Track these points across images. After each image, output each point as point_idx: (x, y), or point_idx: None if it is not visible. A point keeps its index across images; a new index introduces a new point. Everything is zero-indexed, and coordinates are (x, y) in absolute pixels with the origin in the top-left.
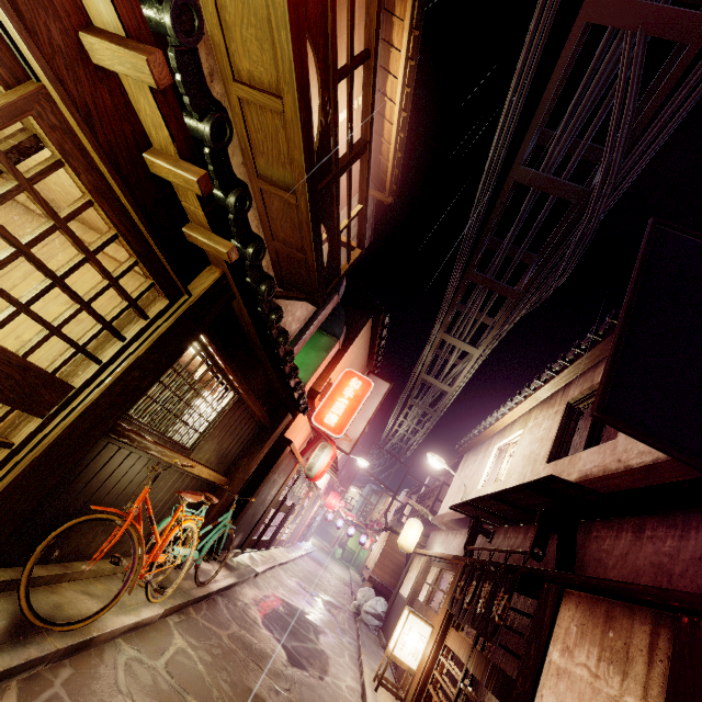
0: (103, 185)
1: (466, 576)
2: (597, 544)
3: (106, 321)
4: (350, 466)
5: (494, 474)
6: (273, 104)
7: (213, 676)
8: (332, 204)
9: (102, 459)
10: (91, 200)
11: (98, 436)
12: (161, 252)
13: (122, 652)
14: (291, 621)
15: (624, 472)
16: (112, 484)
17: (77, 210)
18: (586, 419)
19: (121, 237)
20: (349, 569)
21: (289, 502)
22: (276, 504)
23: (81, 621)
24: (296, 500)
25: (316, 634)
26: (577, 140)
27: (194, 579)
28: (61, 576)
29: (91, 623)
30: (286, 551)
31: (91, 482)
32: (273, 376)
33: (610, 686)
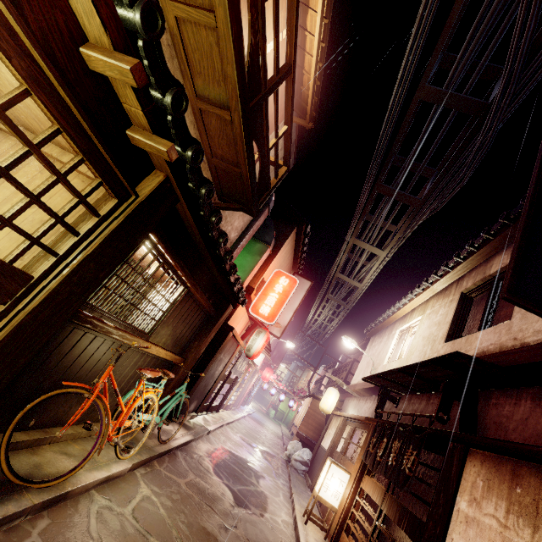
0: (38, 74)
1: (378, 434)
2: (496, 410)
3: (58, 216)
4: (280, 348)
5: (397, 352)
6: (206, 19)
7: (172, 518)
8: (262, 122)
9: (70, 342)
10: (28, 89)
11: (61, 321)
12: (106, 151)
13: (95, 501)
14: (236, 469)
15: (522, 348)
16: (81, 363)
17: (13, 98)
18: (478, 305)
19: (63, 132)
20: (280, 426)
21: (233, 376)
22: (223, 377)
23: (56, 479)
24: (239, 374)
25: (257, 478)
26: (476, 61)
27: (157, 438)
28: (42, 440)
29: (67, 479)
30: (232, 413)
31: (62, 361)
32: (216, 273)
33: (520, 536)
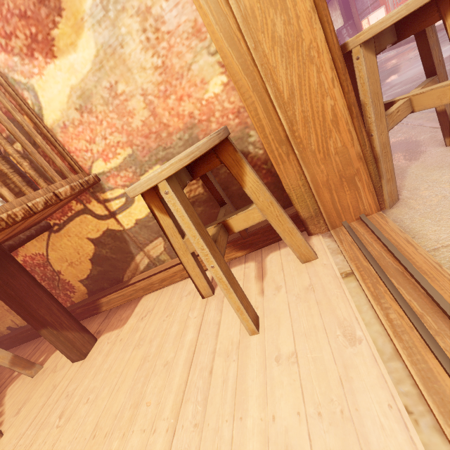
0: None
1: None
2: None
3: None
4: None
5: None
6: None
7: None
8: None
9: None
10: None
11: None
12: None
13: None
14: None
15: None
16: None
17: None
18: None
19: None
20: None
21: None
22: None
23: None
24: None
25: None
26: None
27: None
28: None
29: None
30: None
31: None
32: None
33: (337, 14)
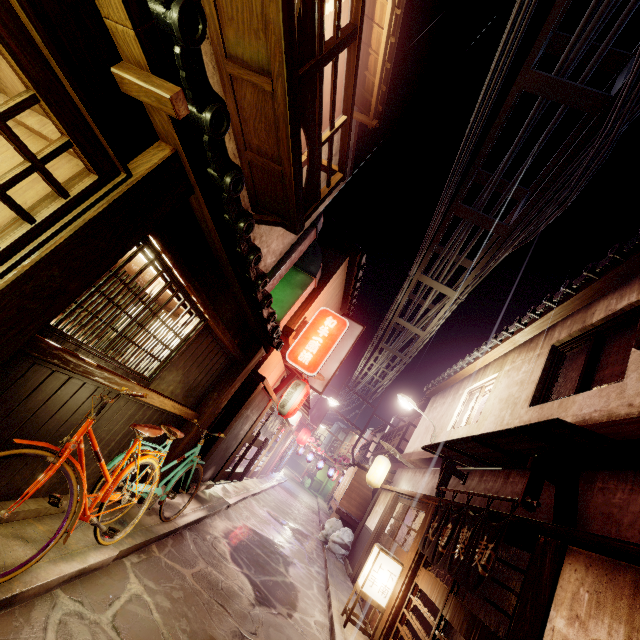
0: None
1: (440, 517)
2: (604, 497)
3: None
4: (321, 405)
5: (464, 416)
6: None
7: (170, 626)
8: (314, 103)
9: (28, 383)
10: None
11: (6, 351)
12: (74, 90)
13: (58, 606)
14: (261, 553)
15: None
16: (48, 414)
17: None
18: (574, 362)
19: None
20: (317, 498)
21: (262, 437)
22: (250, 438)
23: None
24: (269, 436)
25: (285, 566)
26: (595, 44)
27: (159, 515)
28: None
29: (16, 576)
30: (259, 481)
31: (16, 410)
32: (244, 304)
33: None
